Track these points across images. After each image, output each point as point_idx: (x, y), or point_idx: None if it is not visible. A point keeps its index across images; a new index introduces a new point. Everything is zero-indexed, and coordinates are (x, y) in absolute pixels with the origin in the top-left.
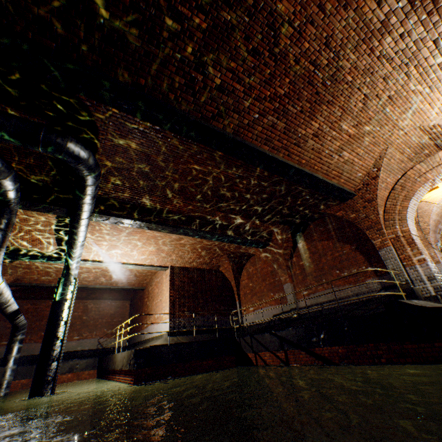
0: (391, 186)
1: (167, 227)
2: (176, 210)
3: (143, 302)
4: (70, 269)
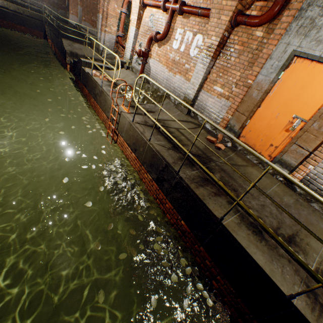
0: None
1: None
2: None
3: None
4: None
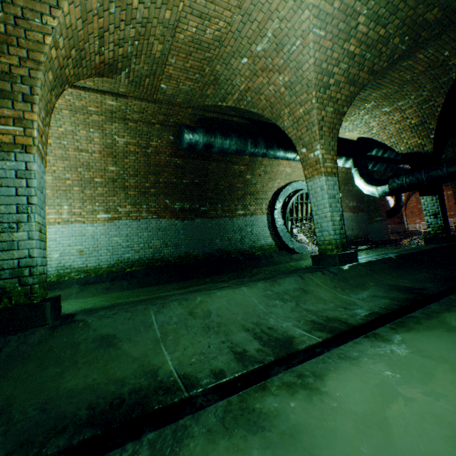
0: None
1: None
2: None
3: None
4: None
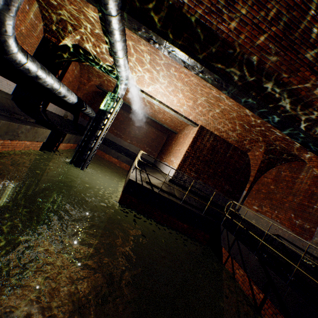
0: None
1: (207, 71)
2: (232, 41)
3: (171, 142)
4: (118, 88)
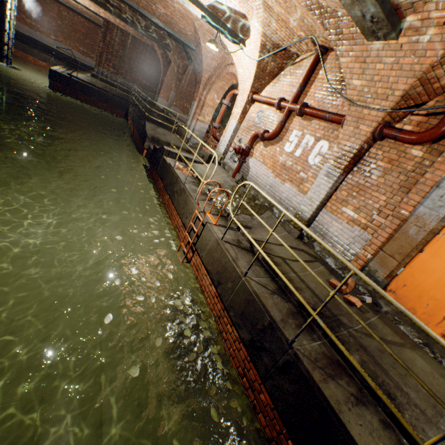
0: (220, 61)
1: None
2: None
3: None
4: None
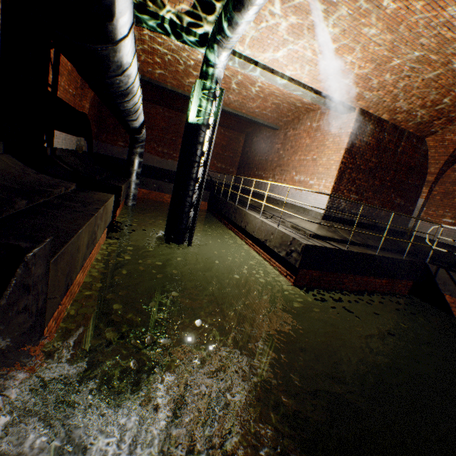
0: None
1: None
2: None
3: (272, 147)
4: (212, 67)
